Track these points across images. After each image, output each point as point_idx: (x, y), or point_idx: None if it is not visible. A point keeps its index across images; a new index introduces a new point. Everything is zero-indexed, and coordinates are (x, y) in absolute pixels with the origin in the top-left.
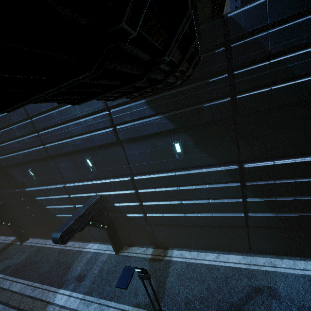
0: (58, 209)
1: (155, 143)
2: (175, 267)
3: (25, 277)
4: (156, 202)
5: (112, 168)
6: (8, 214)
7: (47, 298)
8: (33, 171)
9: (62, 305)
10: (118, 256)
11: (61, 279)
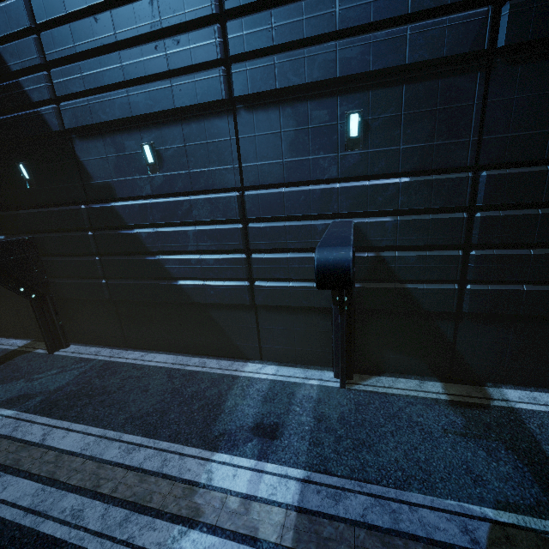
0: (193, 263)
1: None
2: (541, 422)
3: (87, 420)
4: (518, 250)
5: (420, 145)
6: (36, 271)
7: (184, 472)
8: (153, 151)
9: (244, 493)
10: (351, 391)
11: (208, 429)
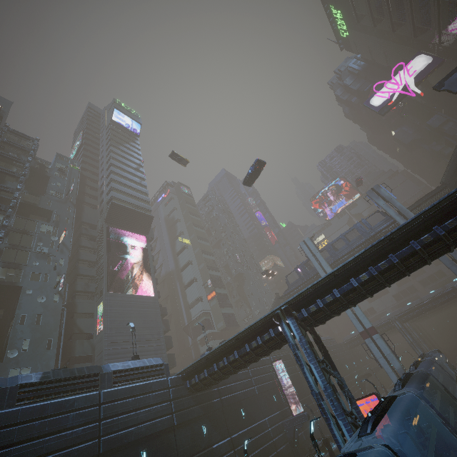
0: None
1: (194, 426)
2: None
3: None
4: None
5: None
6: None
7: None
8: None
9: None
10: None
11: None
